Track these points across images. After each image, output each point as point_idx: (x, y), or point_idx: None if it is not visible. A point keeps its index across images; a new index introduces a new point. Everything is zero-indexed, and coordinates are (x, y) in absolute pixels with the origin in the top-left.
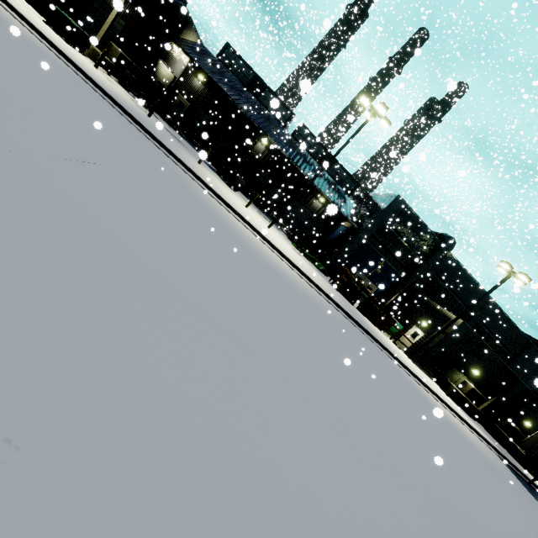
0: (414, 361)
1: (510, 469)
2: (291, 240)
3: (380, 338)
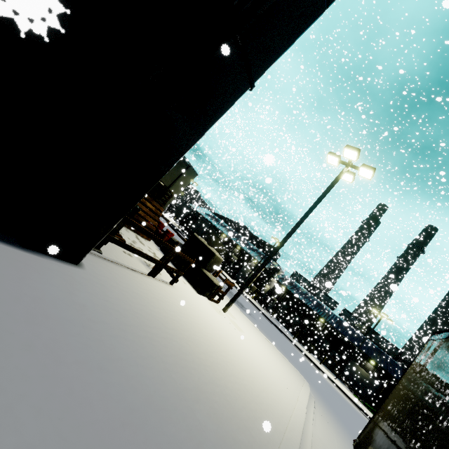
0: None
1: None
2: (353, 393)
3: None
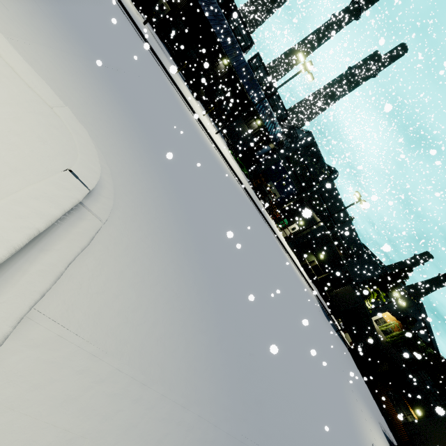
0: (288, 243)
1: (320, 305)
2: (229, 148)
3: (270, 221)
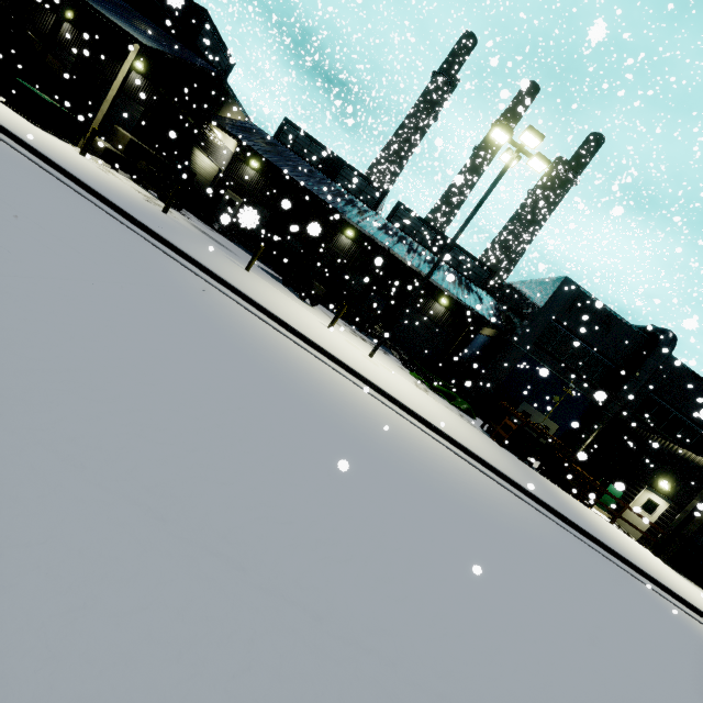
0: (668, 562)
1: None
2: (408, 368)
3: (606, 535)
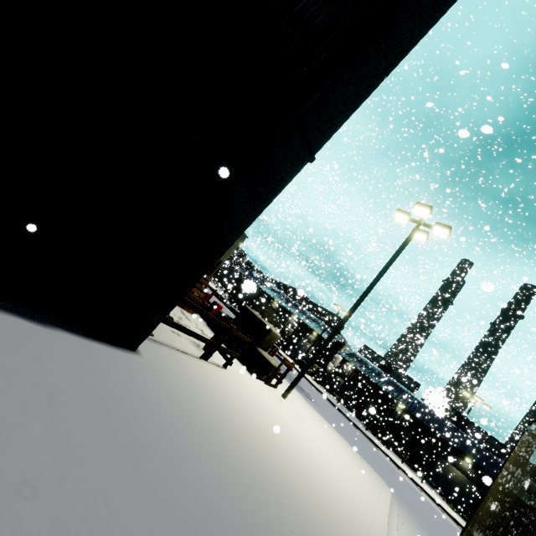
0: None
1: None
2: (446, 501)
3: None
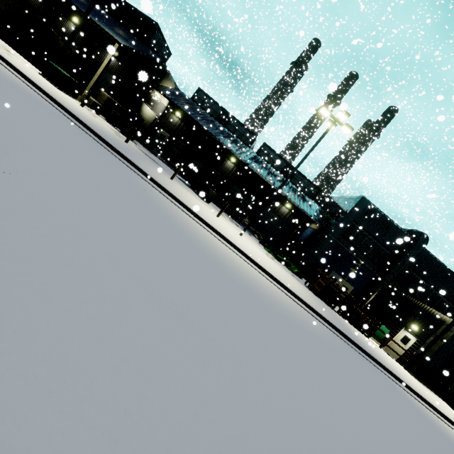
0: (413, 374)
1: None
2: (263, 245)
3: (373, 352)
